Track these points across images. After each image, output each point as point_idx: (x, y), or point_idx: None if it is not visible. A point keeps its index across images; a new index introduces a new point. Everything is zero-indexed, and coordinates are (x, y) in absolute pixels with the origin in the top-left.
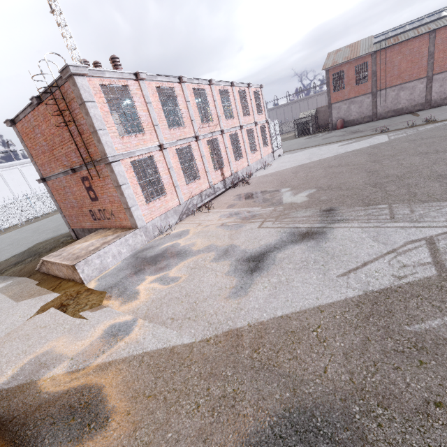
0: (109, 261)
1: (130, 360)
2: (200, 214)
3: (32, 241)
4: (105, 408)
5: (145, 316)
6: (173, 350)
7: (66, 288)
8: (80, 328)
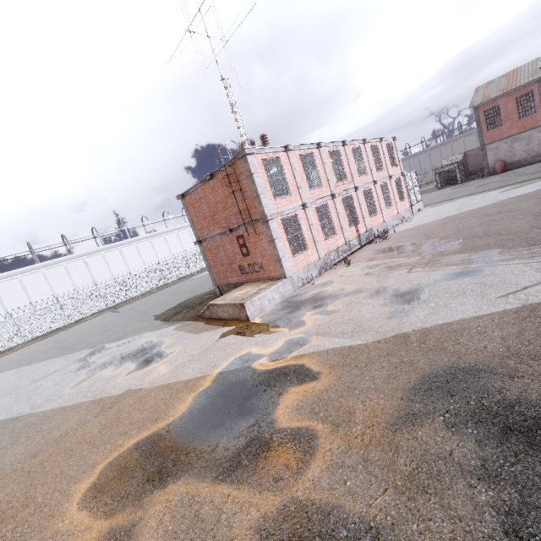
0: (266, 304)
1: (318, 352)
2: (339, 268)
3: (176, 300)
4: (311, 372)
5: (317, 334)
6: (351, 347)
7: (234, 324)
8: (264, 342)
